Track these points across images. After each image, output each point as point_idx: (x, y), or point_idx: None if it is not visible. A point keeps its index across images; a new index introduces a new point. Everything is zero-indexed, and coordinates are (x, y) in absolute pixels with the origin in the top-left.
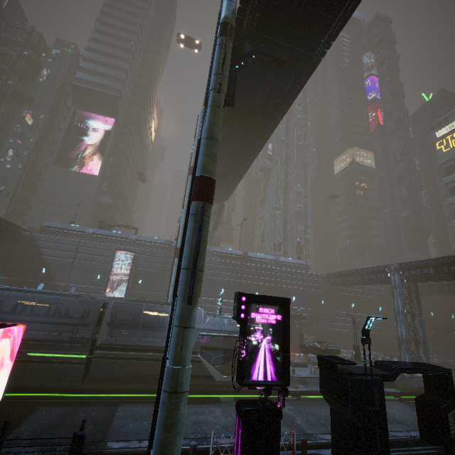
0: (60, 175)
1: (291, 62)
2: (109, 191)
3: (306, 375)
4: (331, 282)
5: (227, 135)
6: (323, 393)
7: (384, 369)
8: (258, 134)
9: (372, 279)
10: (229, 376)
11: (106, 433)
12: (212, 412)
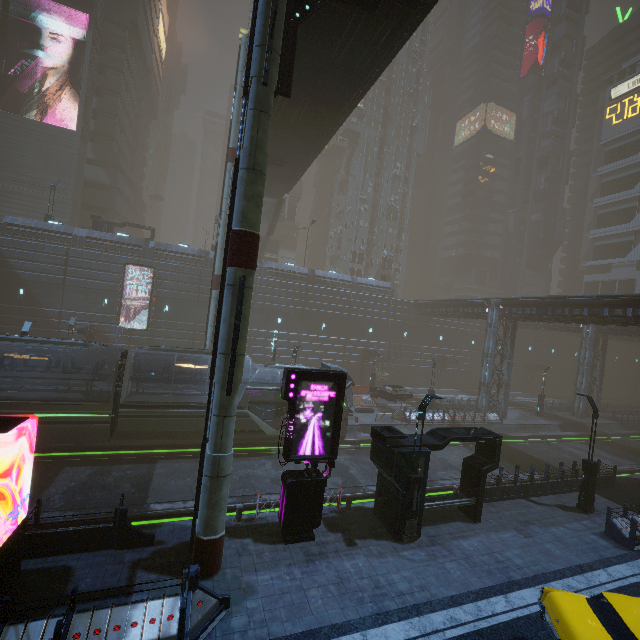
0: (9, 126)
1: (389, 2)
2: (100, 160)
3: (369, 423)
4: (419, 312)
5: (287, 104)
6: (373, 460)
7: (436, 438)
8: (334, 108)
9: (468, 313)
10: (282, 430)
11: (147, 492)
12: (263, 465)
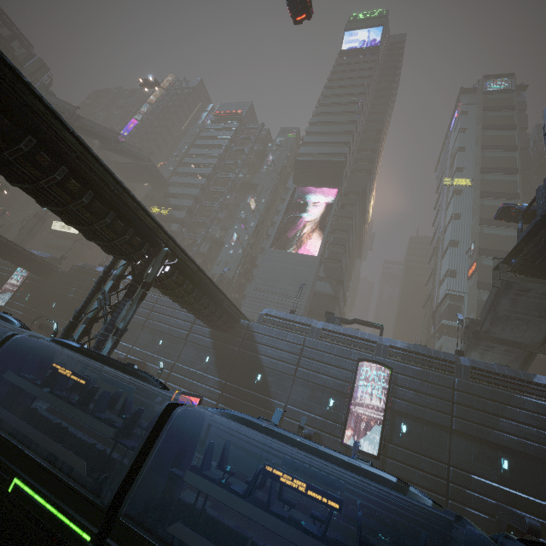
0: (276, 257)
1: None
2: (328, 277)
3: None
4: None
5: None
6: None
7: None
8: None
9: None
10: None
11: None
12: None
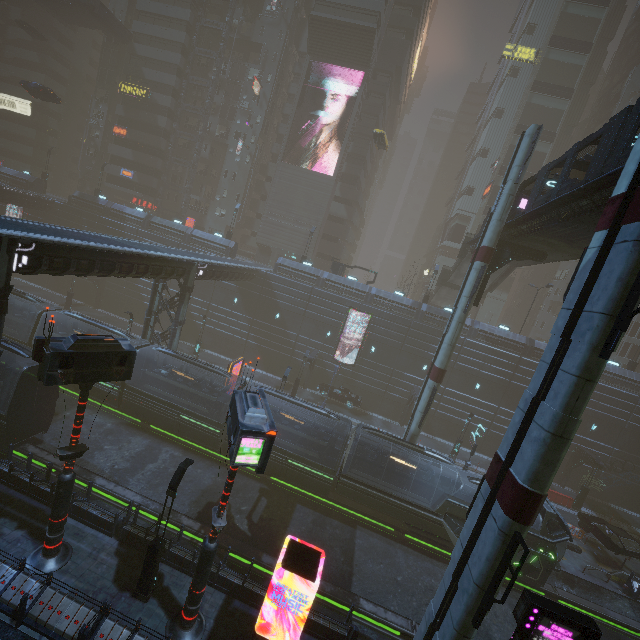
0: (289, 175)
1: None
2: (344, 197)
3: (574, 572)
4: None
5: (576, 230)
6: None
7: None
8: None
9: None
10: None
11: (352, 567)
12: None
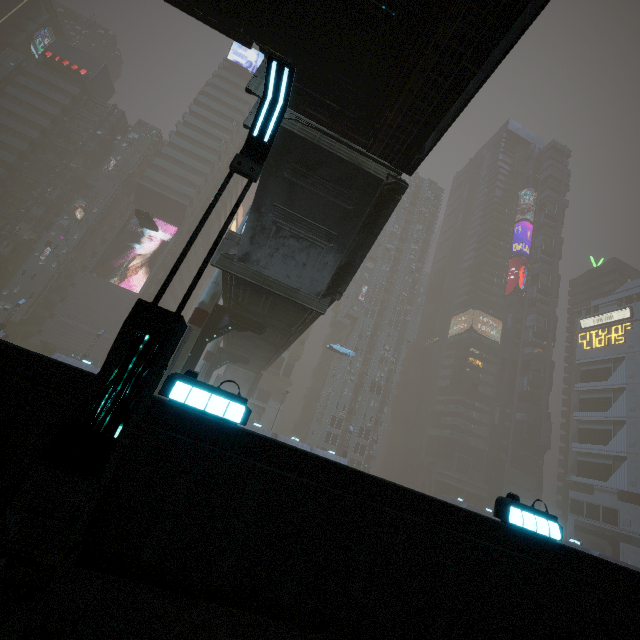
0: (95, 285)
1: (274, 329)
2: None
3: None
4: None
5: (240, 341)
6: None
7: None
8: (268, 350)
9: None
10: None
11: None
12: None
